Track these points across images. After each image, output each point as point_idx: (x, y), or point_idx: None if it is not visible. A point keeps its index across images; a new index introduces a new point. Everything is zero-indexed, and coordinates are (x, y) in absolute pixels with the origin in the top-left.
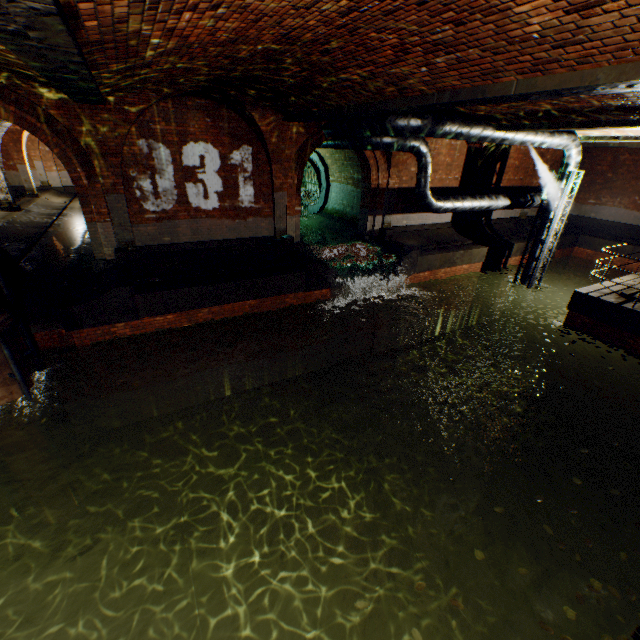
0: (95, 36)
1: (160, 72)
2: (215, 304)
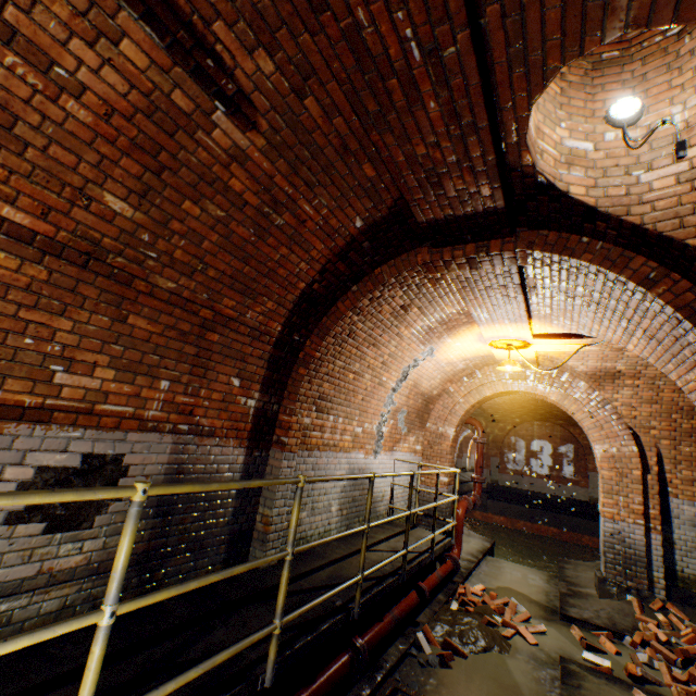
0: (486, 408)
1: (511, 413)
2: (527, 520)
